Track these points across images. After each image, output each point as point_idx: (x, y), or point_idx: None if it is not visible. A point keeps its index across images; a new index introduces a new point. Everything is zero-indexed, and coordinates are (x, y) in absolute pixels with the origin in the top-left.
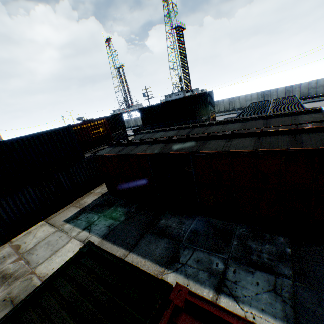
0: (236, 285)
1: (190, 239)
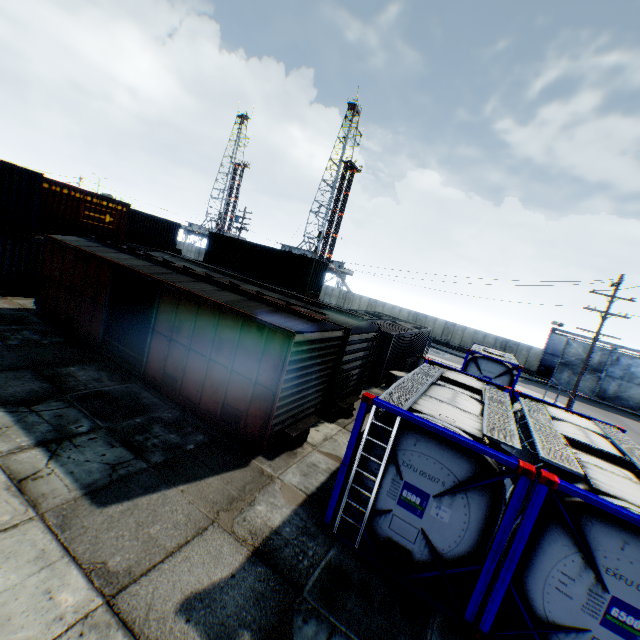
0: (74, 448)
1: (83, 396)
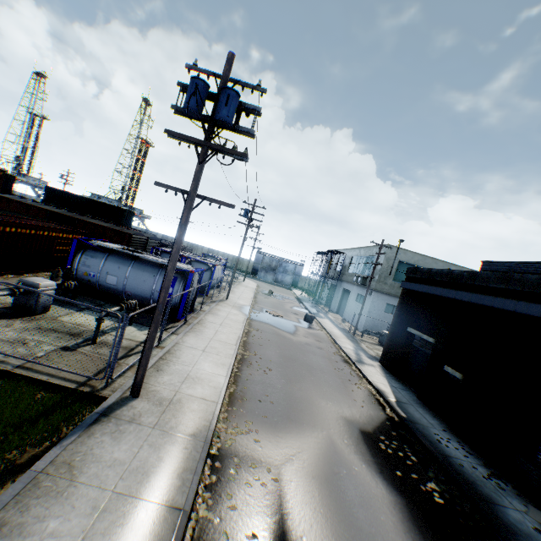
0: None
1: None
